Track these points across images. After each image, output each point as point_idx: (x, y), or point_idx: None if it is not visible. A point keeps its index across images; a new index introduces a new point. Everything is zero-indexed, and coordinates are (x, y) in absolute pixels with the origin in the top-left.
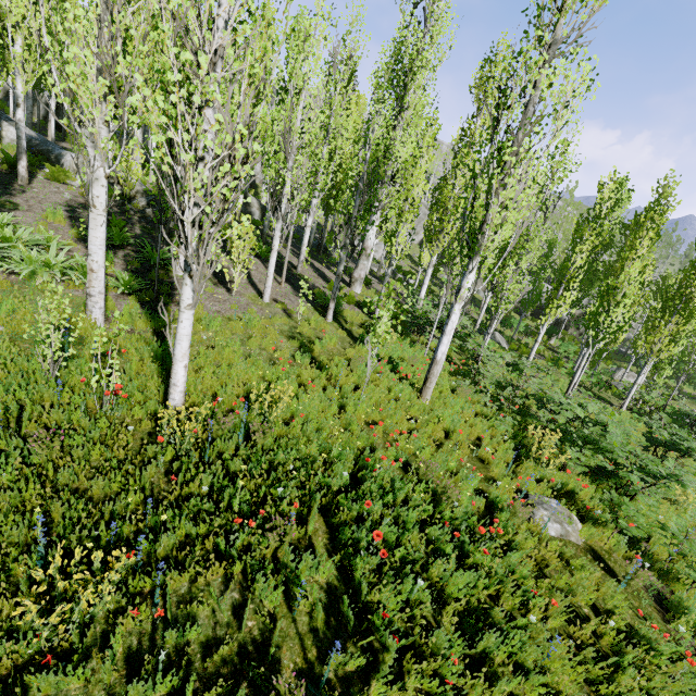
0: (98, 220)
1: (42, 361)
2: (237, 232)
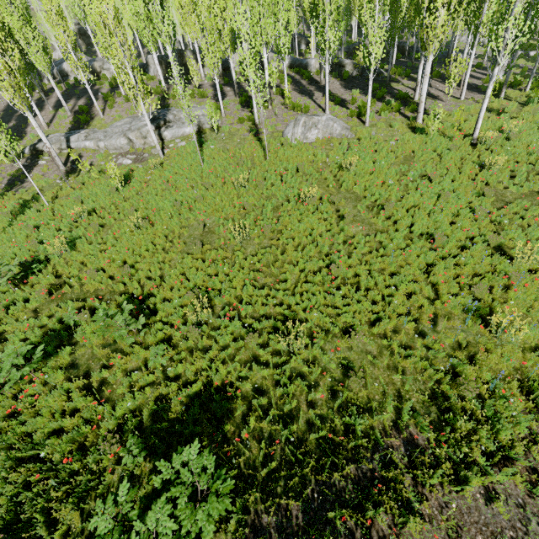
0: (427, 80)
1: (425, 135)
2: (454, 65)
